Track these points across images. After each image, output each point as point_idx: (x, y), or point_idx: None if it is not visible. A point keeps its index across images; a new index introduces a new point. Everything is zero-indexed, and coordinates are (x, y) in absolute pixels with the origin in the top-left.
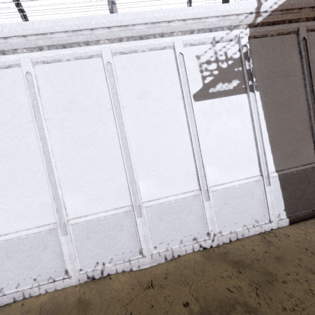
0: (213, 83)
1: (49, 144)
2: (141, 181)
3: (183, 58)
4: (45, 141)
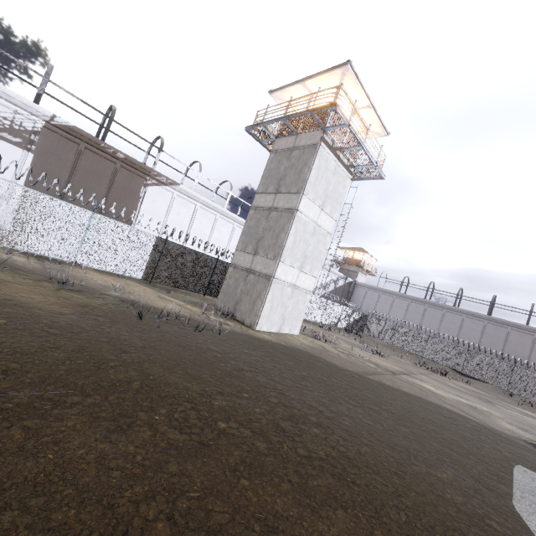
0: (1, 130)
1: None
2: None
3: None
4: None
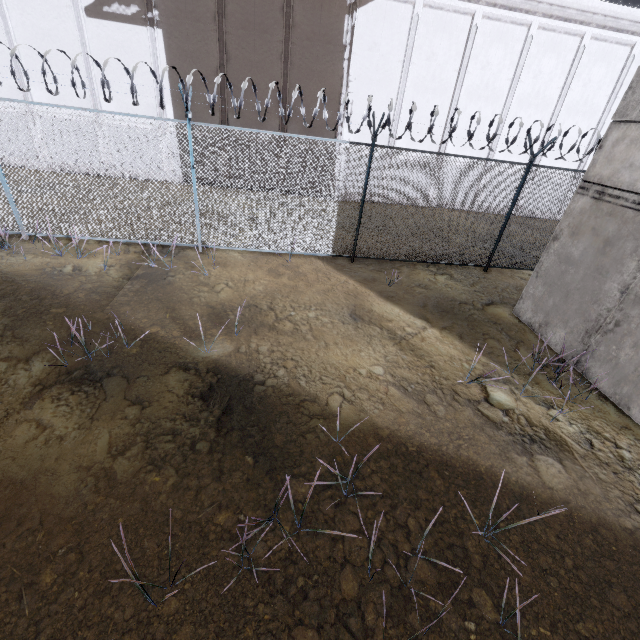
0: (108, 1)
1: None
2: (33, 89)
3: None
4: None
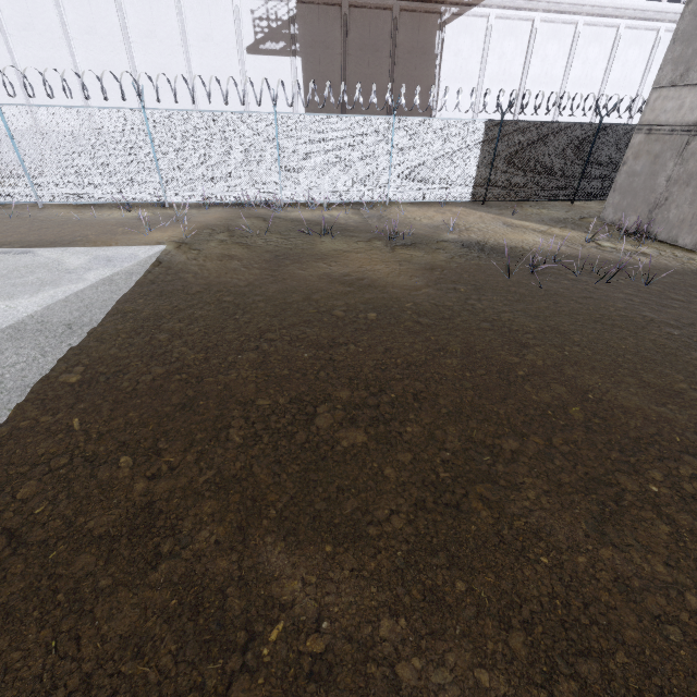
0: (263, 41)
1: (137, 65)
2: None
3: (239, 11)
4: (133, 61)
